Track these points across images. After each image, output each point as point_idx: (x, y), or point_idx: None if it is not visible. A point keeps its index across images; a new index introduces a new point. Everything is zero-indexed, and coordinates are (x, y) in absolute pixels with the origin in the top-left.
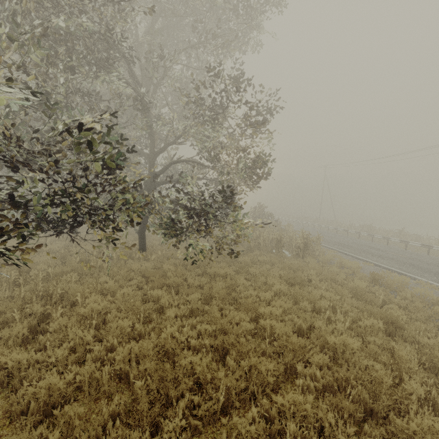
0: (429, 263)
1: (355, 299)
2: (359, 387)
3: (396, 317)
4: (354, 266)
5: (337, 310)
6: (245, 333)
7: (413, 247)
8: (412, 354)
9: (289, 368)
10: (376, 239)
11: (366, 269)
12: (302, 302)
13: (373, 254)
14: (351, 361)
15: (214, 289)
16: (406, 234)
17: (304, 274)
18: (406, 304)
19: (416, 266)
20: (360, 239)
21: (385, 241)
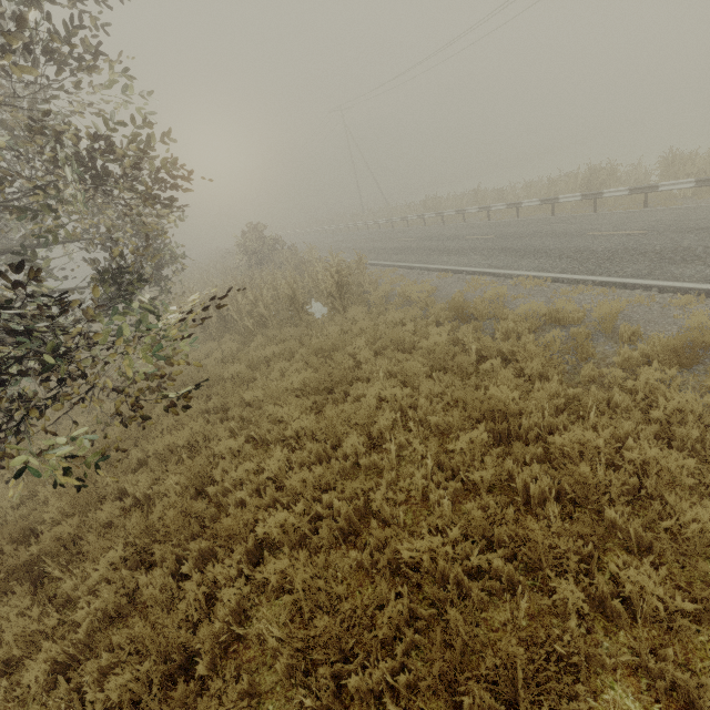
0: (524, 236)
1: (437, 368)
2: (474, 687)
3: (503, 400)
4: (425, 295)
5: (412, 417)
6: (231, 621)
7: (498, 210)
8: (545, 482)
9: (328, 701)
10: (448, 217)
11: (444, 287)
12: (346, 439)
13: (448, 250)
14: (450, 572)
15: (157, 509)
16: (485, 195)
17: (347, 356)
18: (511, 346)
19: (509, 250)
20: (427, 227)
21: (461, 215)
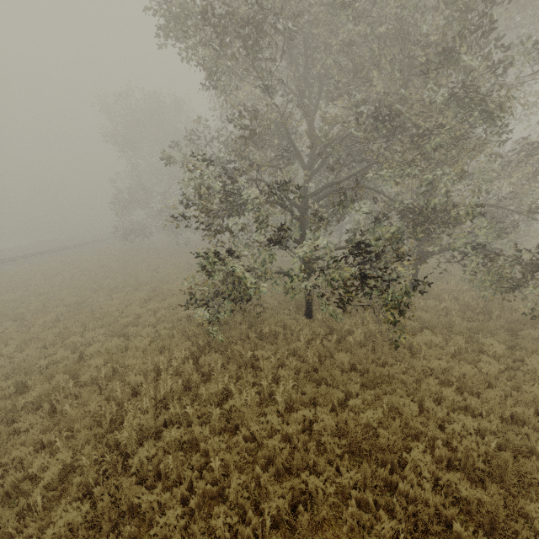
0: None
1: None
2: None
3: None
4: None
5: None
6: None
7: None
8: None
9: None
10: None
11: None
12: None
13: None
14: None
15: None
16: None
17: None
18: None
19: None
20: None
21: None
